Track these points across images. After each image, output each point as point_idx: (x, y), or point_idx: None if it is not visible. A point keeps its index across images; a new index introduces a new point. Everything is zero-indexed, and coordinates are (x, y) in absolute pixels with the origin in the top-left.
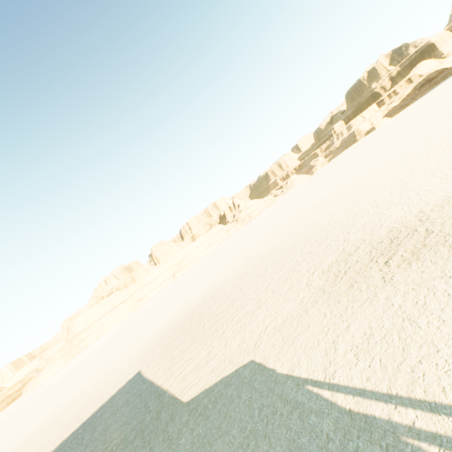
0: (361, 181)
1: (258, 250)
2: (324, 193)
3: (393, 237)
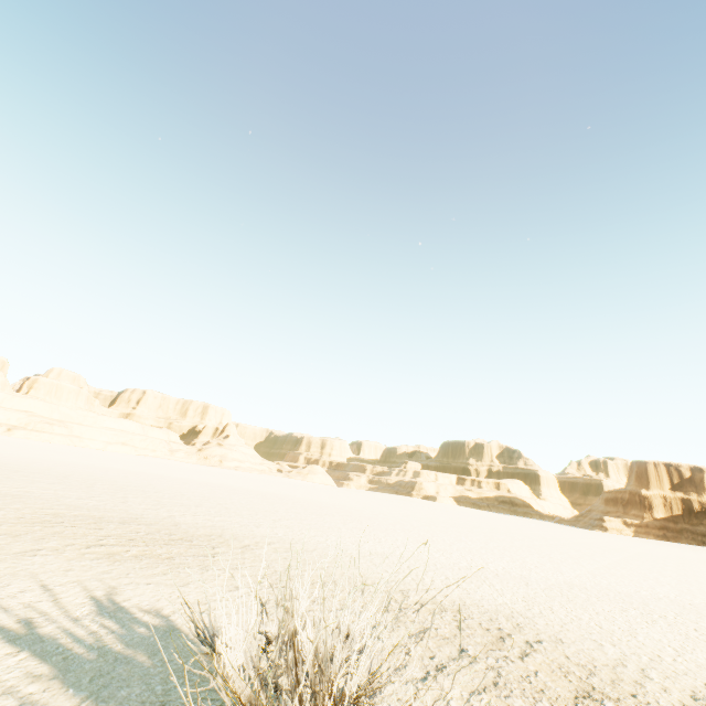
0: (336, 508)
1: (127, 475)
2: (301, 495)
3: (190, 538)
